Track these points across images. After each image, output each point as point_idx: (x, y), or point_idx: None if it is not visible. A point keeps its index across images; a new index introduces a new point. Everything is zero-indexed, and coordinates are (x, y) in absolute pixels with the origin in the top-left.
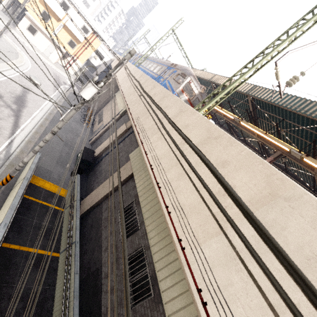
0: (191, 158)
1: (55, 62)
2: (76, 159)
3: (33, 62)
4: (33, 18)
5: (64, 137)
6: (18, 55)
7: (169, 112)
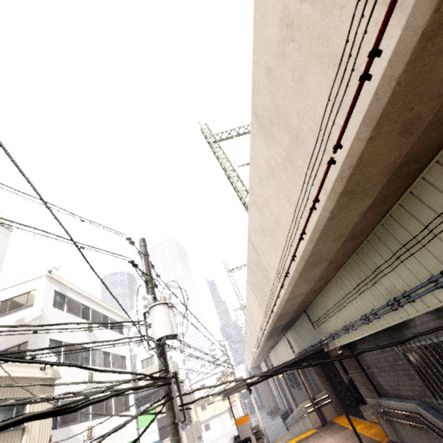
0: (250, 337)
1: (231, 426)
2: (285, 427)
3: (224, 437)
4: (201, 419)
5: (270, 430)
6: (217, 442)
7: (247, 337)
